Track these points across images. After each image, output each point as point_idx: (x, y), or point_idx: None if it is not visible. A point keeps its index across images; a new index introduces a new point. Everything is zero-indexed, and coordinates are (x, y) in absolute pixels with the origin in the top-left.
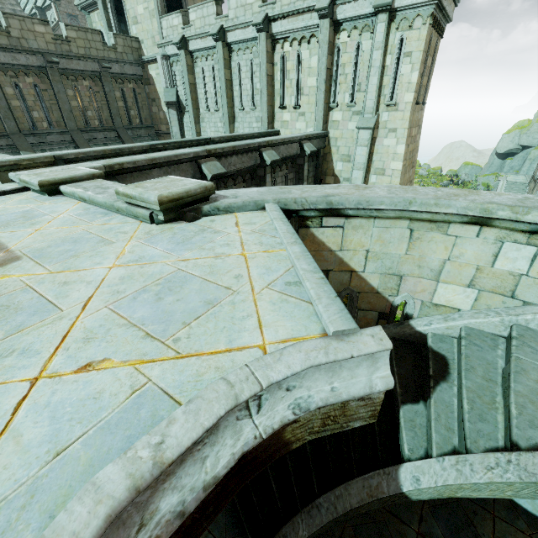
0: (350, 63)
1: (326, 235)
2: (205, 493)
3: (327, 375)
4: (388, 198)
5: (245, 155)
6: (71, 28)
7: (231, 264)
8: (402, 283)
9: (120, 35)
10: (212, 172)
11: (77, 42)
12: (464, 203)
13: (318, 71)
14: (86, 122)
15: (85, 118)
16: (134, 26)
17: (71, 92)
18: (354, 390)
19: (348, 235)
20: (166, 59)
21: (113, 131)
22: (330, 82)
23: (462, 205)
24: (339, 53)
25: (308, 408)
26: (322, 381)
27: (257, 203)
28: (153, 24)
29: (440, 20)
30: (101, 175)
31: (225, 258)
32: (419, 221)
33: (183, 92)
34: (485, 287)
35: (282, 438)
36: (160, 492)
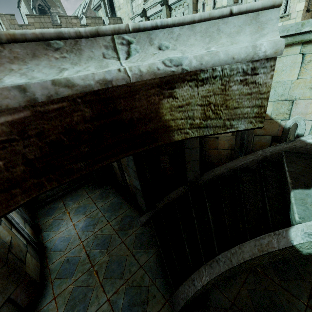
0: None
1: None
2: (55, 88)
3: (203, 41)
4: (281, 26)
5: None
6: (88, 18)
7: None
8: (293, 107)
9: (112, 18)
10: None
11: (91, 25)
12: None
13: None
14: None
15: None
16: (119, 11)
17: None
18: (233, 49)
19: None
20: None
21: None
22: None
23: None
24: None
25: (180, 63)
26: (197, 46)
27: None
28: (128, 7)
29: None
30: None
31: None
32: (311, 44)
33: None
34: None
35: (161, 116)
36: (6, 69)
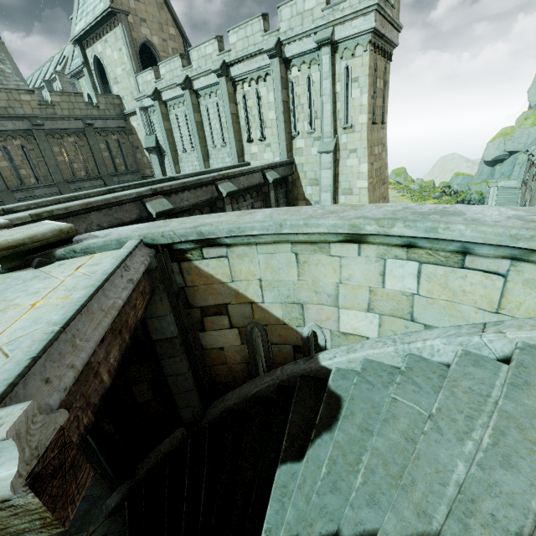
0: (304, 94)
1: (212, 267)
2: None
3: None
4: (259, 223)
5: (200, 190)
6: (55, 94)
7: (5, 318)
8: (305, 312)
9: (102, 95)
10: (157, 210)
11: (61, 105)
12: (332, 221)
13: (275, 105)
14: (72, 174)
15: (71, 171)
16: (115, 86)
17: (57, 149)
18: None
19: (235, 265)
20: (144, 110)
21: (99, 179)
22: (289, 113)
23: (331, 223)
24: (293, 86)
25: None
26: None
27: (120, 241)
28: (130, 82)
29: (383, 46)
30: (8, 225)
31: (9, 310)
32: (301, 243)
33: (162, 137)
34: (384, 311)
35: None
36: None
